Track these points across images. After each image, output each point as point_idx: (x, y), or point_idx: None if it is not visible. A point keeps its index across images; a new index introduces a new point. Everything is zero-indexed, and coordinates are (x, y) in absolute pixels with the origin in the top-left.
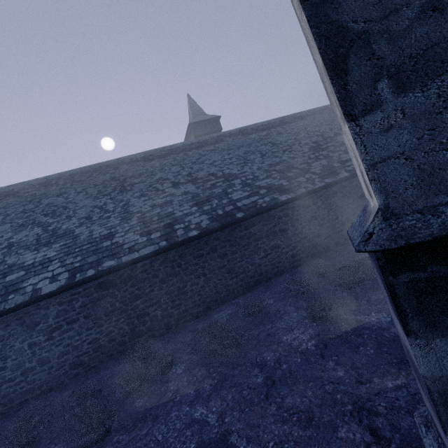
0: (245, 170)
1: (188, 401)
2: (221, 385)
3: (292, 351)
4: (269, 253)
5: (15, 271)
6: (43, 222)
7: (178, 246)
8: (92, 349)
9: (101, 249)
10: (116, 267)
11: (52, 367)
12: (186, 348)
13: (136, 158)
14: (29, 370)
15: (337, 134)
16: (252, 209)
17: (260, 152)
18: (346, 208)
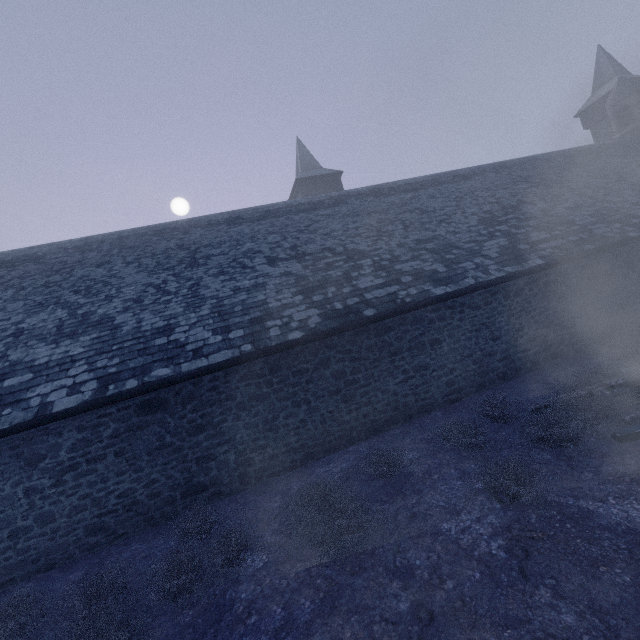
0: (379, 246)
1: (271, 628)
2: (331, 605)
3: (461, 554)
4: (412, 375)
5: (18, 373)
6: (71, 302)
7: (269, 354)
8: (123, 506)
9: (152, 349)
10: (171, 378)
11: (58, 530)
12: (271, 521)
13: (217, 220)
14: (21, 531)
15: (521, 201)
16: (389, 305)
17: (401, 222)
18: (536, 314)
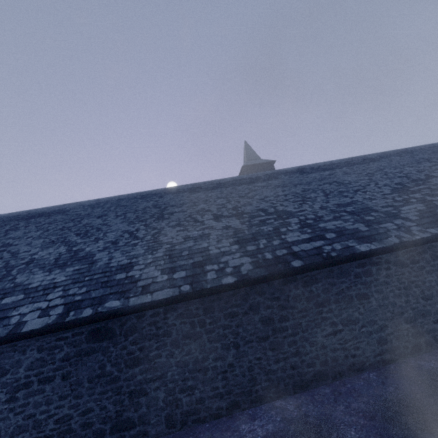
0: (304, 208)
1: None
2: None
3: None
4: (340, 329)
5: (15, 293)
6: (72, 241)
7: (204, 295)
8: (58, 433)
9: (112, 282)
10: (119, 310)
11: None
12: None
13: (183, 189)
14: None
15: (429, 175)
16: (315, 258)
17: (322, 191)
18: None
